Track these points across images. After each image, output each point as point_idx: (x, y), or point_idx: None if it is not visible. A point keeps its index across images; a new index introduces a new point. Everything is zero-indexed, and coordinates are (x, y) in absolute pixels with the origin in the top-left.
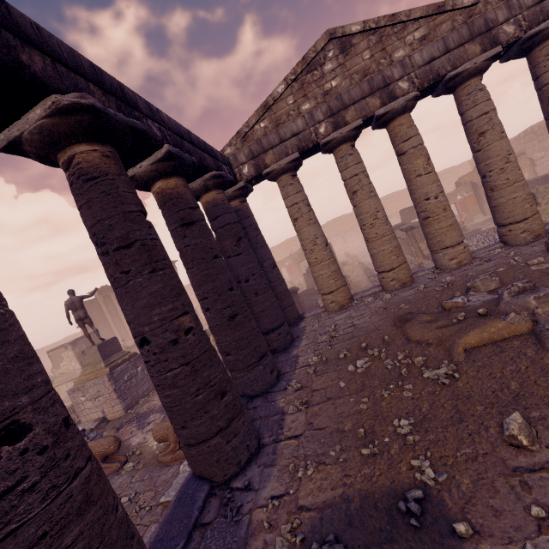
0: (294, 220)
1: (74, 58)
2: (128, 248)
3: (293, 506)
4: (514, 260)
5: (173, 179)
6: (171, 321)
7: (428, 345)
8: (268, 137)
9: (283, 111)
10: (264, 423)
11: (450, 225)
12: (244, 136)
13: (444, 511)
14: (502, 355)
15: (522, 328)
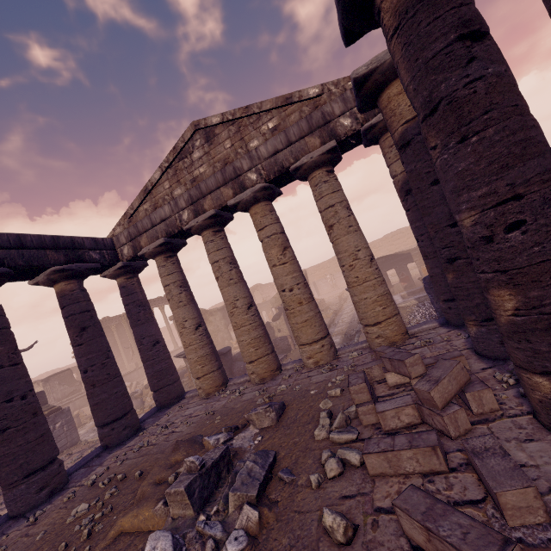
0: (169, 301)
1: None
2: None
3: None
4: (337, 379)
5: None
6: None
7: (130, 505)
8: (143, 221)
9: (161, 194)
10: None
11: (306, 320)
12: (130, 217)
13: None
14: None
15: (164, 523)
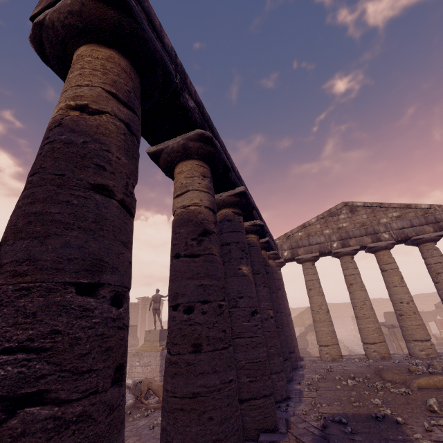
0: (309, 290)
1: (256, 207)
2: (257, 274)
3: (317, 412)
4: None
5: (263, 251)
6: (267, 310)
7: (396, 382)
8: (303, 241)
9: (313, 230)
10: (289, 391)
11: (419, 324)
12: (288, 237)
13: (393, 419)
14: (439, 391)
15: None
